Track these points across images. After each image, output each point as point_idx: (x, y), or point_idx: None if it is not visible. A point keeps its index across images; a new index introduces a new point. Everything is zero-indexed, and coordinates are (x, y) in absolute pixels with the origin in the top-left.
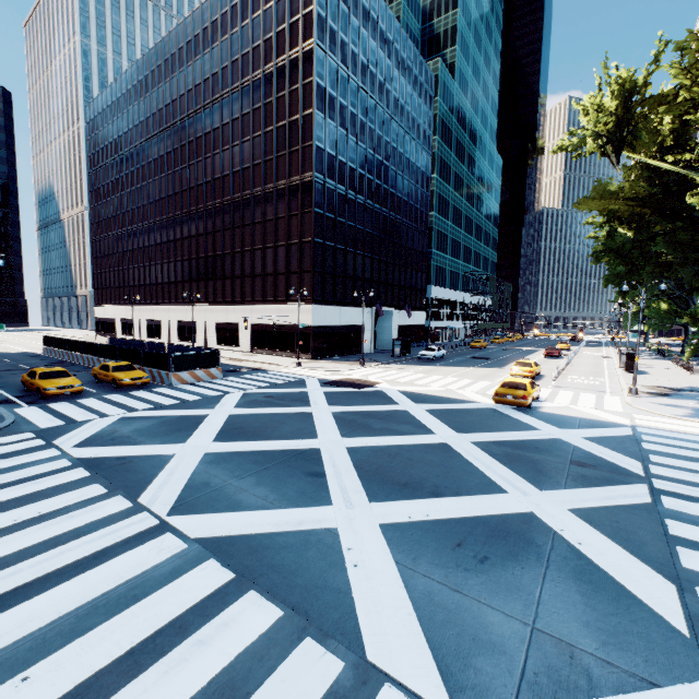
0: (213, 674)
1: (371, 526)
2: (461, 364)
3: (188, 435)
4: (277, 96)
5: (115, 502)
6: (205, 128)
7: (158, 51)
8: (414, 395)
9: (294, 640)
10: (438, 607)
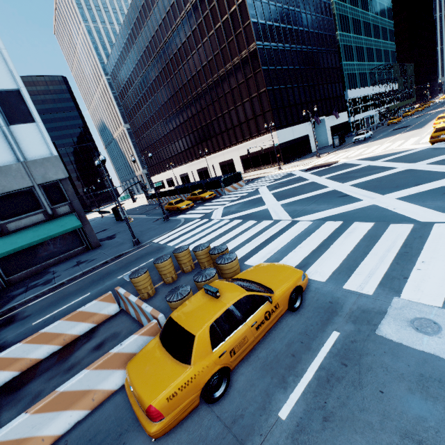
0: (363, 235)
1: (391, 200)
2: (388, 136)
3: (262, 203)
4: None
5: (266, 222)
6: (177, 45)
7: (133, 8)
8: (368, 159)
9: (386, 225)
10: None
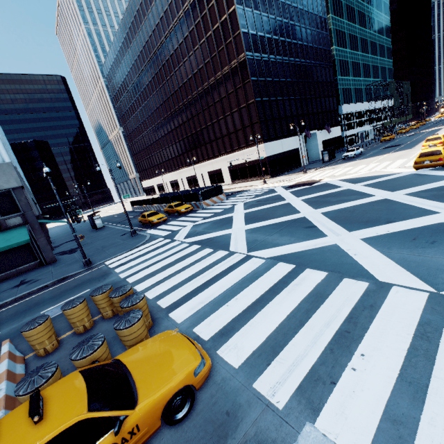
0: (309, 291)
1: (356, 240)
2: (377, 154)
3: (230, 225)
4: (208, 8)
5: (220, 252)
6: (169, 52)
7: (129, 13)
8: (350, 180)
9: (338, 280)
10: (411, 262)
